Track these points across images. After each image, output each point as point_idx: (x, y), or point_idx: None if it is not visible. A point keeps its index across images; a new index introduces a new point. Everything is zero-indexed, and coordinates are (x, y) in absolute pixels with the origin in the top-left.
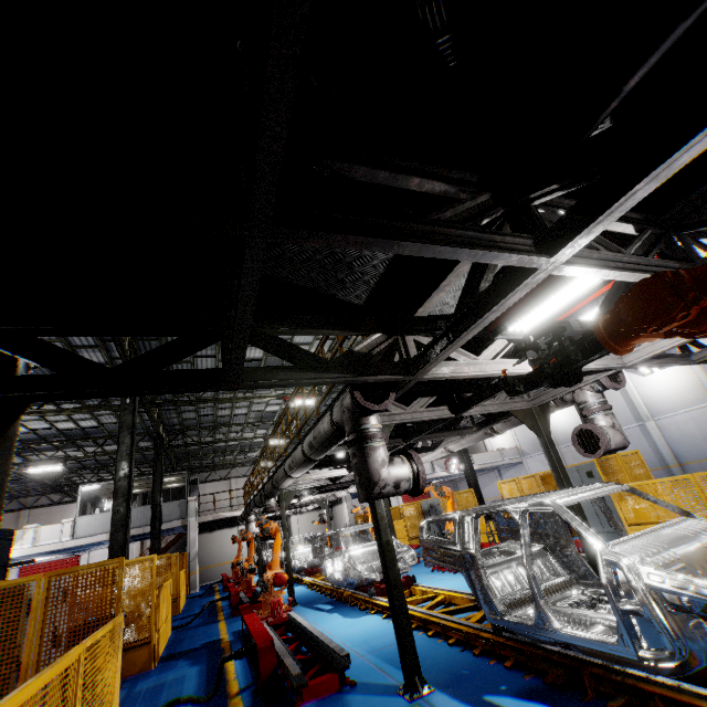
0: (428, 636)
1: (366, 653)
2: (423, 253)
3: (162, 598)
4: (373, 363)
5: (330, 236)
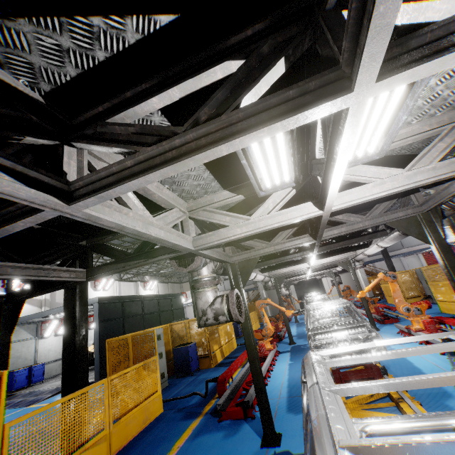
0: None
1: (283, 396)
2: None
3: (219, 334)
4: (157, 248)
5: None
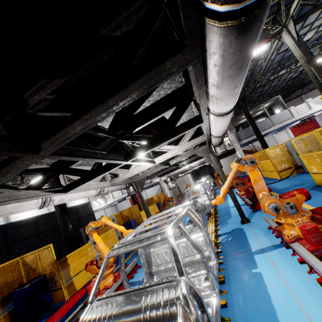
0: None
1: None
2: None
3: (87, 251)
4: None
5: None
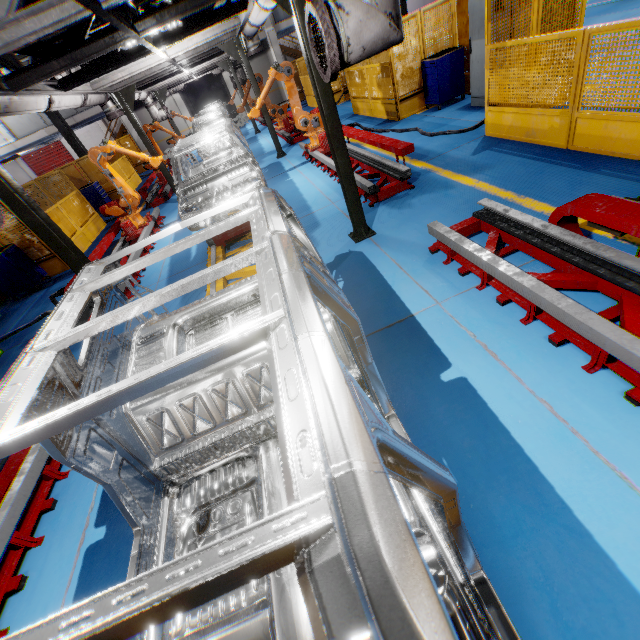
0: (207, 266)
1: (163, 279)
2: None
3: (60, 217)
4: None
5: None
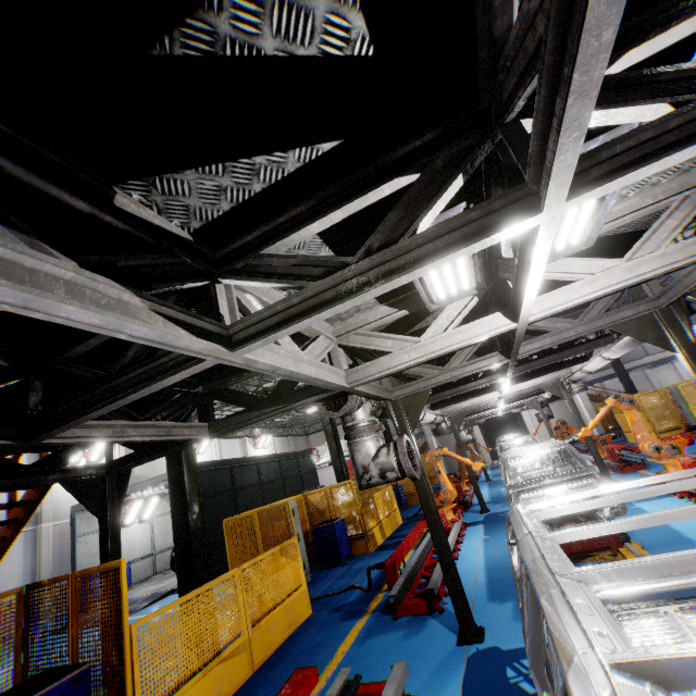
0: None
1: (480, 582)
2: (113, 408)
3: (376, 504)
4: (299, 389)
5: (54, 432)
